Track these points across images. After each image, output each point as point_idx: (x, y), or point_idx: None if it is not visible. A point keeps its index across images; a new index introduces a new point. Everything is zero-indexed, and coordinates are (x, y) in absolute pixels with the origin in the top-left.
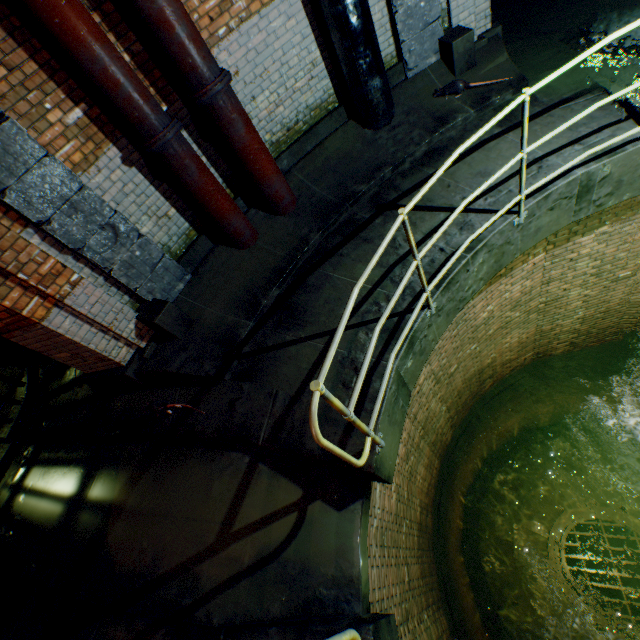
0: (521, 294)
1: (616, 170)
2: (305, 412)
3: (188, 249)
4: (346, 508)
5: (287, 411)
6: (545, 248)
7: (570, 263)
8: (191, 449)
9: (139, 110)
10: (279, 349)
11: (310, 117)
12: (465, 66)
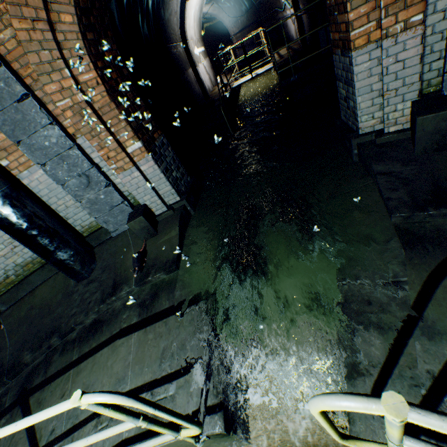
0: None
1: None
2: None
3: None
4: None
5: None
6: None
7: None
8: None
9: None
10: None
11: (23, 270)
12: (148, 235)
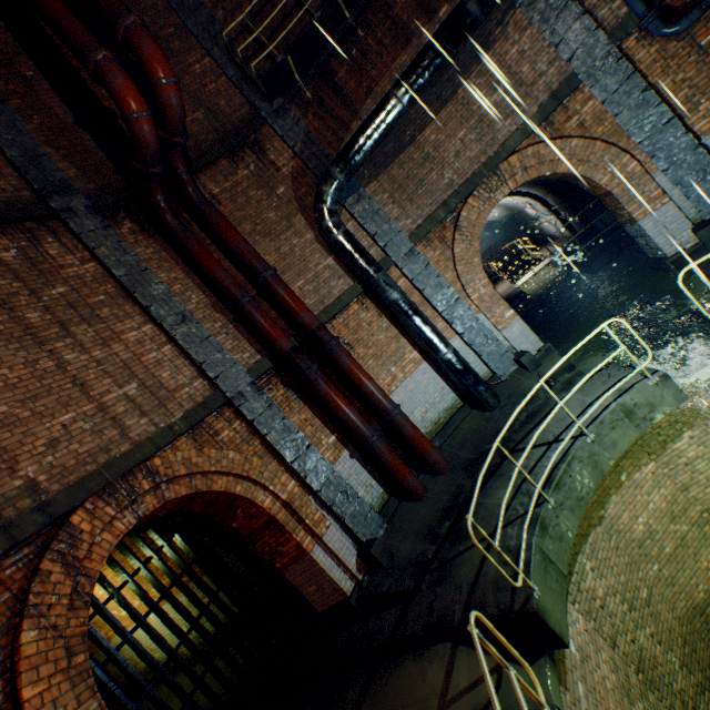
0: (665, 502)
1: (638, 398)
2: (482, 589)
3: (383, 506)
4: (533, 664)
5: (470, 594)
6: (649, 457)
7: (688, 466)
8: (404, 654)
9: (362, 429)
10: (456, 557)
11: (447, 414)
12: (534, 366)
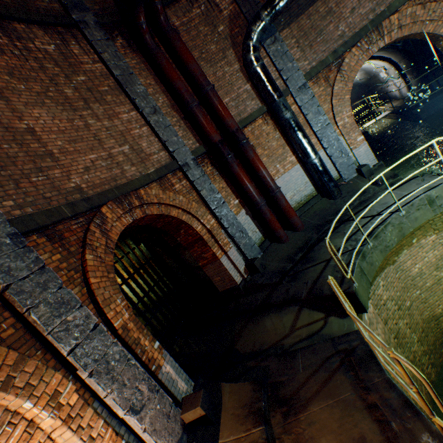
0: (434, 259)
1: (440, 193)
2: (321, 283)
3: (261, 244)
4: (346, 317)
5: (313, 285)
6: (433, 232)
7: None
8: (269, 311)
9: (256, 197)
10: (305, 269)
11: (306, 198)
12: (369, 174)
